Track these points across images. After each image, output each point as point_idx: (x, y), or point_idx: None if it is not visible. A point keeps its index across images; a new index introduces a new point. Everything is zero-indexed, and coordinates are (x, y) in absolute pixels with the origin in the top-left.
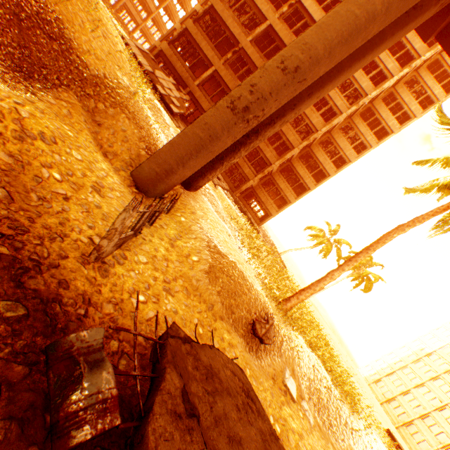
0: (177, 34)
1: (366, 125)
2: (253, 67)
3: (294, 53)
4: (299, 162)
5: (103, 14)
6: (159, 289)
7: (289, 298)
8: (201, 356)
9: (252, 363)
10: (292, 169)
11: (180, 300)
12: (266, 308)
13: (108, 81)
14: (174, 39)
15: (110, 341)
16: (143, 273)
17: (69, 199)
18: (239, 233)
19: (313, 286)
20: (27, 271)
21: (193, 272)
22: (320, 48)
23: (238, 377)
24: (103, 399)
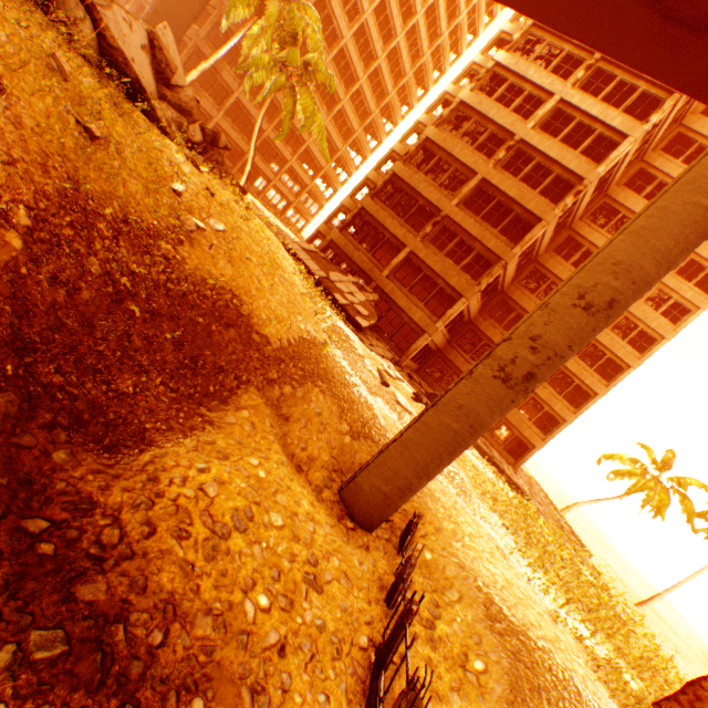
0: (350, 216)
1: (675, 274)
2: (467, 237)
3: (599, 279)
4: None
5: (275, 250)
6: None
7: (668, 703)
8: None
9: None
10: None
11: None
12: None
13: (293, 347)
14: (346, 224)
15: None
16: None
17: (285, 645)
18: (512, 535)
19: None
20: None
21: None
22: (649, 265)
23: None
24: None
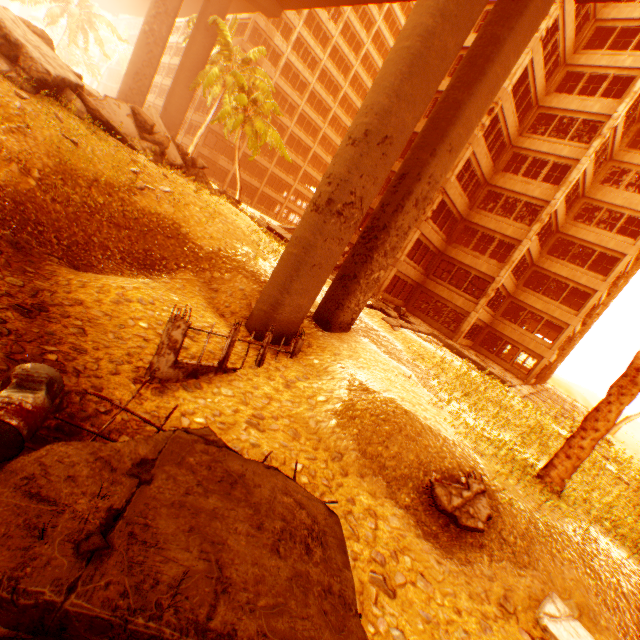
0: None
1: None
2: None
3: (358, 123)
4: (550, 259)
5: (224, 209)
6: (237, 420)
7: (550, 460)
8: (229, 462)
9: (427, 555)
10: (543, 274)
11: (274, 438)
12: (467, 466)
13: (223, 252)
14: None
15: (121, 436)
16: (218, 403)
17: (151, 340)
18: (434, 376)
19: (589, 422)
20: (64, 372)
21: (311, 412)
22: (383, 99)
23: (307, 512)
24: (8, 402)
